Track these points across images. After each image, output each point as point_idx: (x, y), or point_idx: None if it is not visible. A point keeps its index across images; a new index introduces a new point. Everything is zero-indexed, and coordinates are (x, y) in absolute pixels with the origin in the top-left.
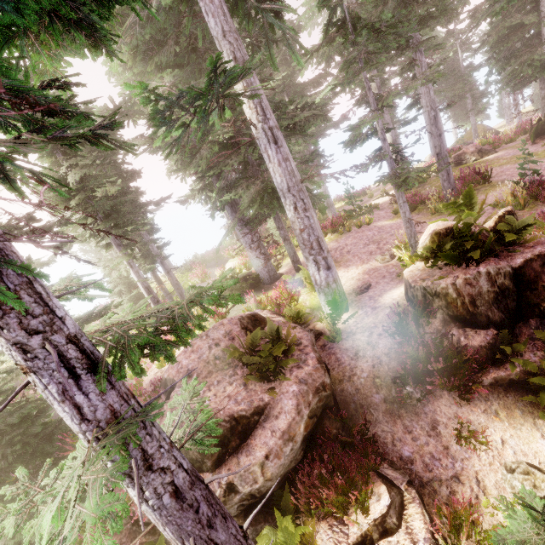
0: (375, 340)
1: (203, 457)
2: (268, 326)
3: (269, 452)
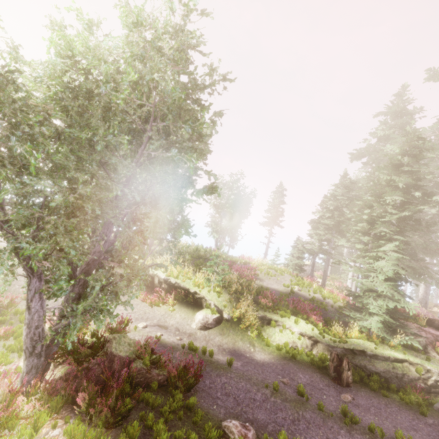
0: None
1: None
2: None
3: None
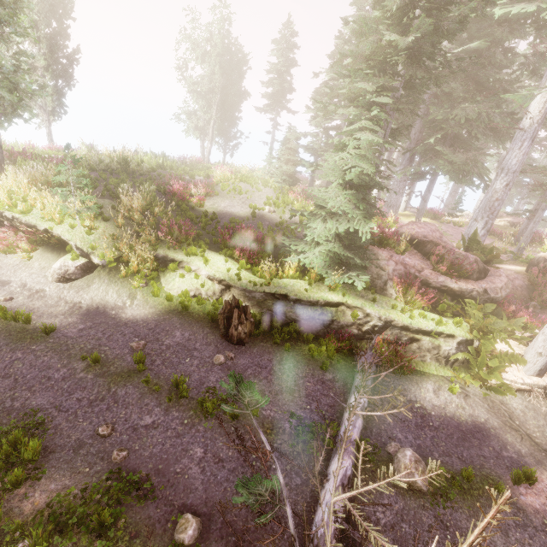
0: (512, 278)
1: (473, 272)
2: (478, 238)
3: (502, 287)
